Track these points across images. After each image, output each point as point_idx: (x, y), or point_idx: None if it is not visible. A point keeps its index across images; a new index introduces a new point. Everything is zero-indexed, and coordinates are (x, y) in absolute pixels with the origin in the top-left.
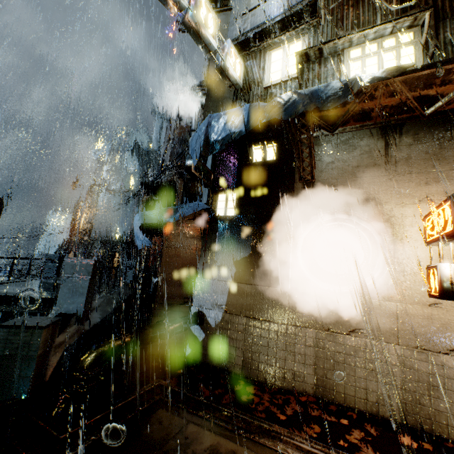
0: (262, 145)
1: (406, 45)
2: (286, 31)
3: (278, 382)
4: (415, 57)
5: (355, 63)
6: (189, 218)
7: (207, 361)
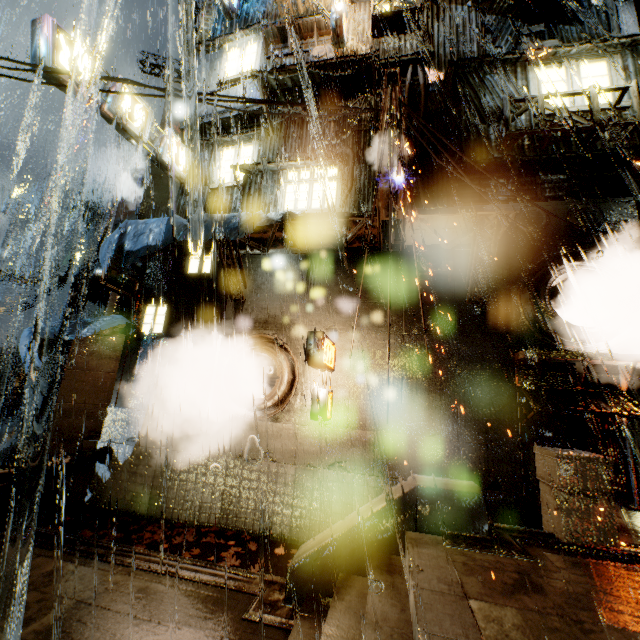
0: (199, 254)
1: (331, 180)
2: (236, 133)
3: (184, 517)
4: (337, 193)
5: (291, 186)
6: (105, 334)
7: (110, 505)
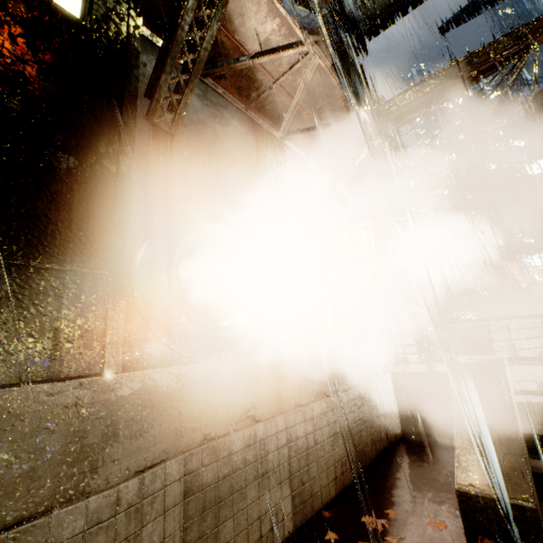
0: None
1: None
2: None
3: None
4: None
5: None
6: None
7: None
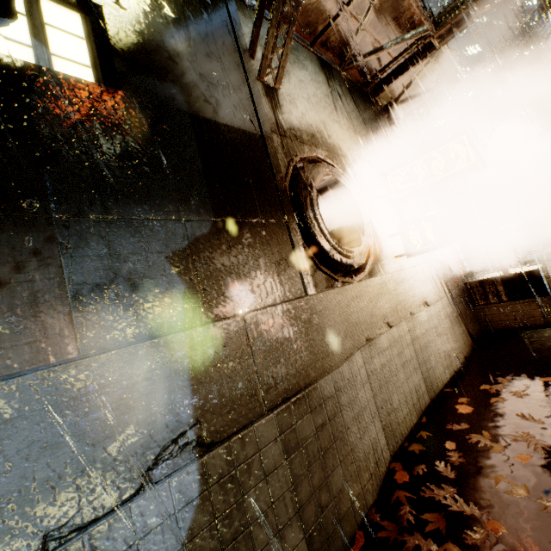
0: None
1: None
2: None
3: (369, 497)
4: None
5: None
6: None
7: None
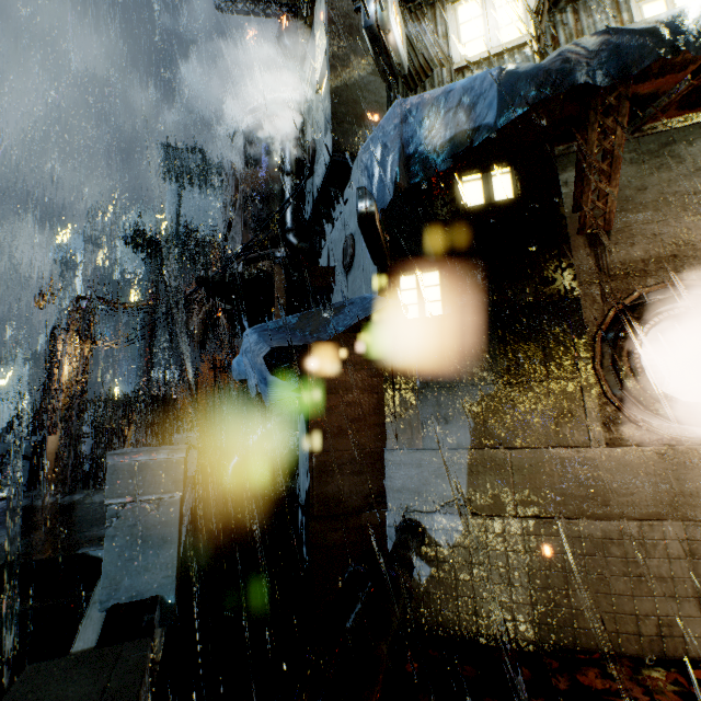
0: (479, 172)
1: None
2: None
3: (628, 646)
4: None
5: (651, 5)
6: (348, 331)
7: (447, 625)
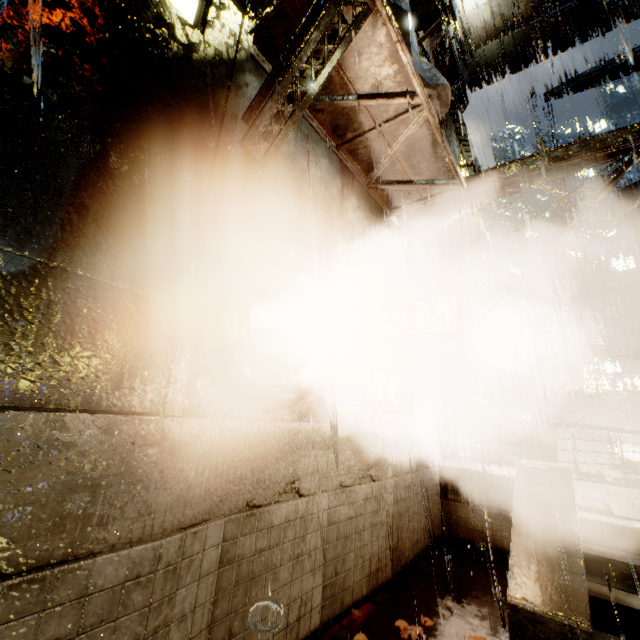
0: None
1: None
2: None
3: None
4: None
5: None
6: None
7: None
